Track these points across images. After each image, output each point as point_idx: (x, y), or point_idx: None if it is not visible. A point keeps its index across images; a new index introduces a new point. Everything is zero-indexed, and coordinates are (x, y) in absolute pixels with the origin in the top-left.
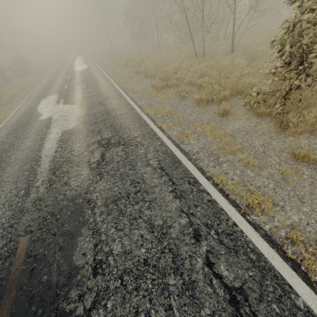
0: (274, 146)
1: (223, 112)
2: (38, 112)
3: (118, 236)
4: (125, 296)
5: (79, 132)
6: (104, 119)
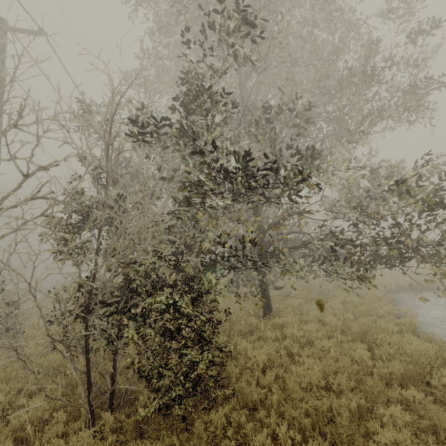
0: None
1: None
2: None
3: None
4: None
5: None
6: None
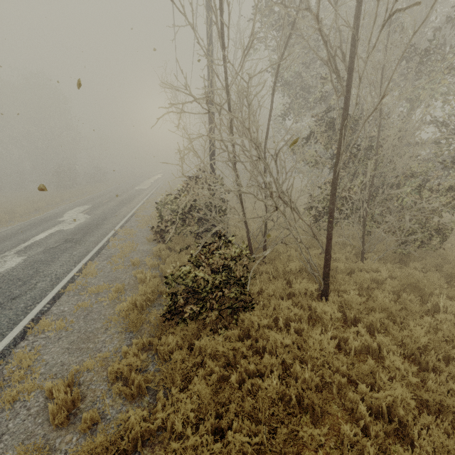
0: (140, 259)
1: (149, 238)
2: (63, 215)
3: (20, 271)
4: (0, 283)
5: (66, 232)
6: (90, 228)
